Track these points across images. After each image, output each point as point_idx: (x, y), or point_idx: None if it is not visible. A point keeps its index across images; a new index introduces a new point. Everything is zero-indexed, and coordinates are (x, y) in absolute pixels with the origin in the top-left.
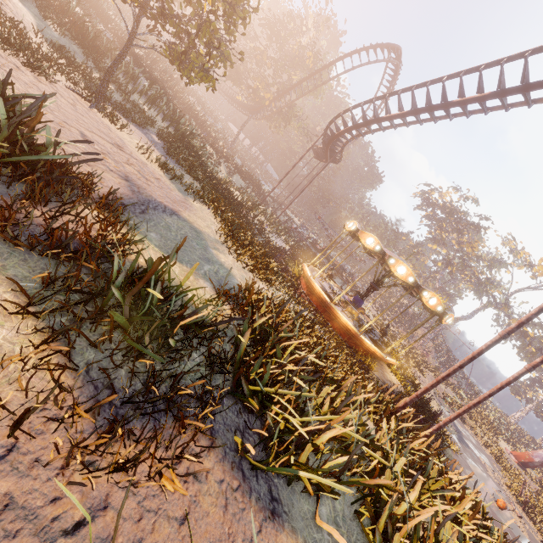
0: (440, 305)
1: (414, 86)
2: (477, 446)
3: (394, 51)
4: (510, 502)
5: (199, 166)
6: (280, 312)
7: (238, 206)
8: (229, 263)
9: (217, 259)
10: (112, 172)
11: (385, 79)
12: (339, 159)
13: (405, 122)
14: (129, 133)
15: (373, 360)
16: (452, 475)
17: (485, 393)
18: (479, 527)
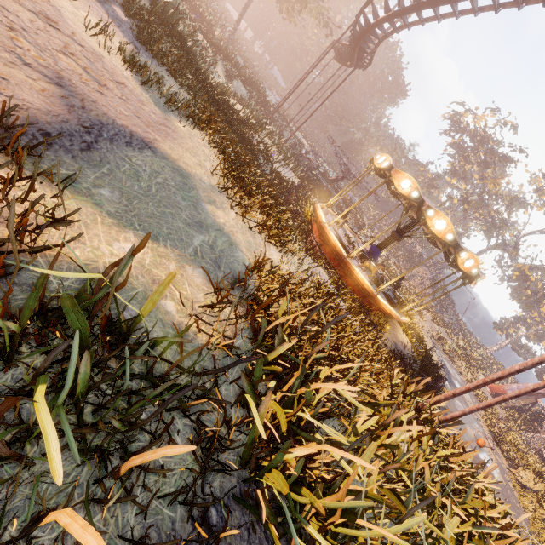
0: (476, 267)
1: None
2: (461, 384)
3: None
4: (486, 436)
5: (188, 65)
6: (307, 321)
7: (240, 126)
8: (230, 224)
9: (214, 220)
10: (28, 68)
11: None
12: (369, 62)
13: (474, 7)
14: None
15: (386, 319)
16: (482, 482)
17: (528, 387)
18: (504, 536)
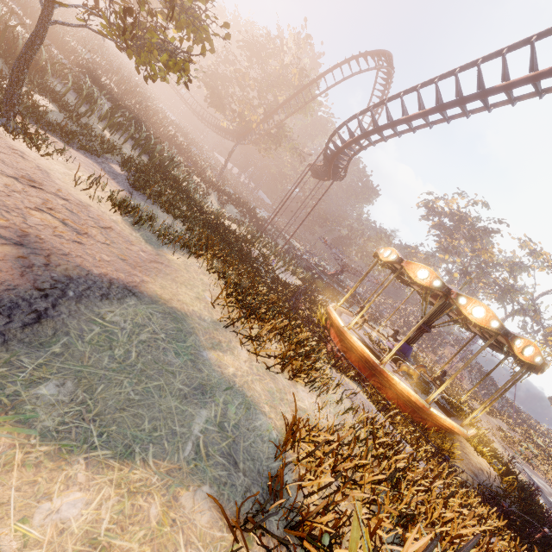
0: (538, 354)
1: (437, 78)
2: None
3: (386, 57)
4: None
5: (184, 200)
6: None
7: (237, 243)
8: (243, 370)
9: (220, 373)
10: None
11: (376, 89)
12: (344, 175)
13: (427, 122)
14: (67, 162)
15: (448, 436)
16: None
17: None
18: None
